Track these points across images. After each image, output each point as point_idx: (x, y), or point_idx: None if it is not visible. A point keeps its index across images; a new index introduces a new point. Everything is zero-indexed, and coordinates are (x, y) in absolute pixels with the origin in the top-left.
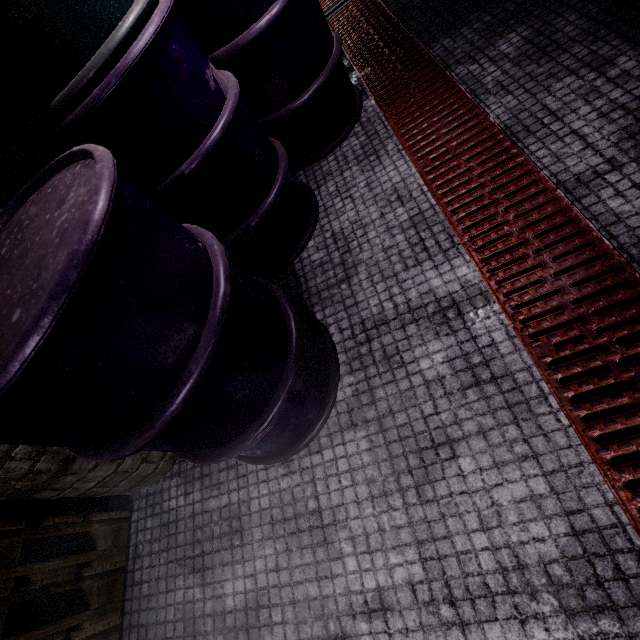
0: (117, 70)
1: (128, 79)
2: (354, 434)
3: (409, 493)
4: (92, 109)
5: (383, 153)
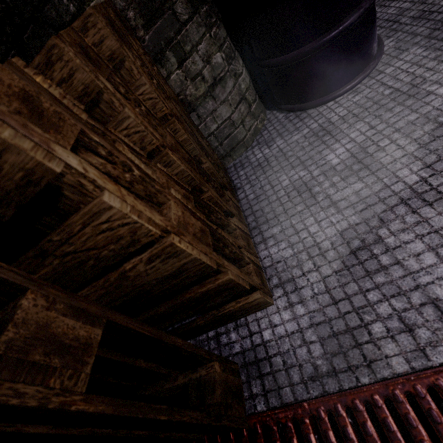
0: None
1: None
2: (408, 52)
3: None
4: None
5: None
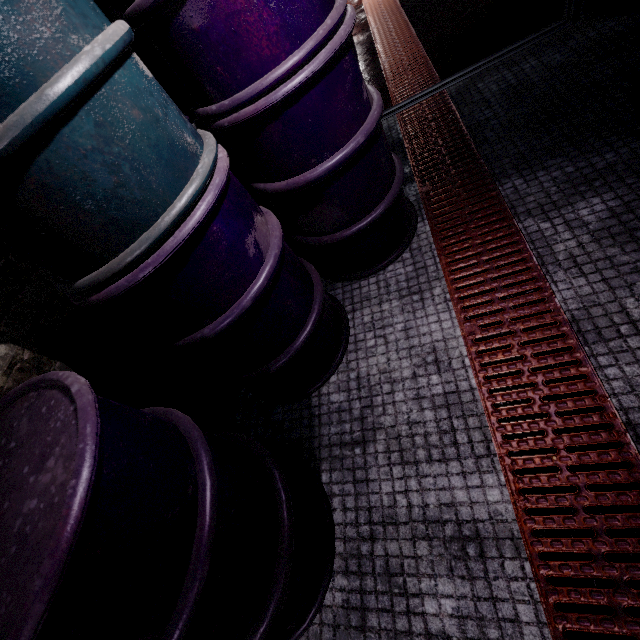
0: (147, 265)
1: (157, 271)
2: None
3: None
4: (116, 295)
5: (428, 296)
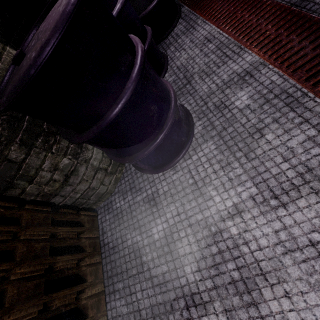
0: None
1: None
2: (207, 144)
3: (241, 159)
4: None
5: (196, 25)
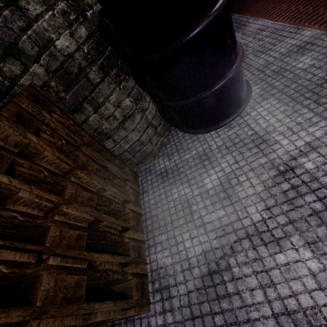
0: None
1: None
2: (267, 101)
3: (311, 105)
4: None
5: (247, 23)
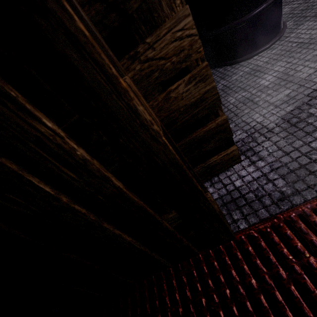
0: None
1: None
2: (303, 25)
3: None
4: None
5: None
